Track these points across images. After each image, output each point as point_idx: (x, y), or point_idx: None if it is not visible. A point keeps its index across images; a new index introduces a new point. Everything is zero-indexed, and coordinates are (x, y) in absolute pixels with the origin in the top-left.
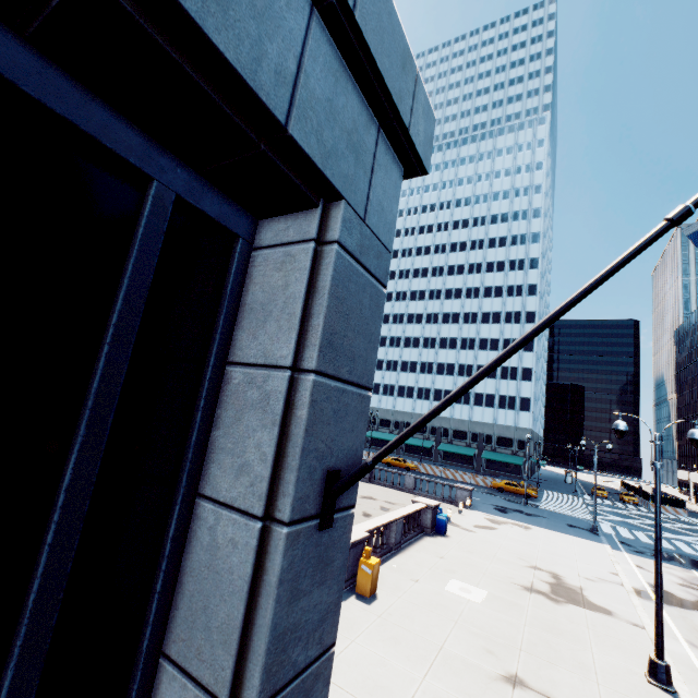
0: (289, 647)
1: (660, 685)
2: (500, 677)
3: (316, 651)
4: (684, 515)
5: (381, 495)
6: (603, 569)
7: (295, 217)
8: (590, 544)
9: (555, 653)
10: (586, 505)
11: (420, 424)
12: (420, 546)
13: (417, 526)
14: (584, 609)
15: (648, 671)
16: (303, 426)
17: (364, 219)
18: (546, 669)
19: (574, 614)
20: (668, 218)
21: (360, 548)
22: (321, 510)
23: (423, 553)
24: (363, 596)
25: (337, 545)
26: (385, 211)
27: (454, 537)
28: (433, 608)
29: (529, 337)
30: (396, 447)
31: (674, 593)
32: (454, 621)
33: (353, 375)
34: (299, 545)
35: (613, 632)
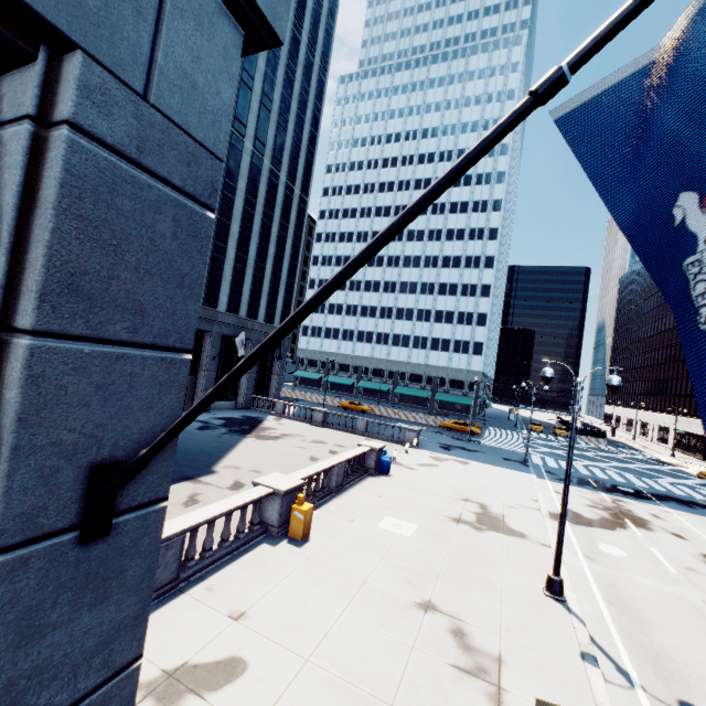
0: (27, 696)
1: (553, 596)
2: (414, 605)
3: (99, 678)
4: (604, 444)
5: (332, 439)
6: (526, 497)
7: (10, 79)
8: (519, 475)
9: (469, 577)
10: (523, 439)
11: (200, 407)
12: (361, 487)
13: (361, 468)
14: (502, 534)
15: (545, 585)
16: (11, 416)
17: (146, 95)
18: (458, 592)
19: (492, 540)
20: (531, 90)
21: (295, 495)
22: (82, 519)
23: (363, 493)
24: (296, 539)
25: (131, 552)
26: (202, 90)
27: (396, 476)
28: (363, 545)
29: (335, 283)
30: (173, 437)
31: (582, 514)
32: (381, 556)
33: (144, 334)
34: (30, 574)
35: (523, 553)
